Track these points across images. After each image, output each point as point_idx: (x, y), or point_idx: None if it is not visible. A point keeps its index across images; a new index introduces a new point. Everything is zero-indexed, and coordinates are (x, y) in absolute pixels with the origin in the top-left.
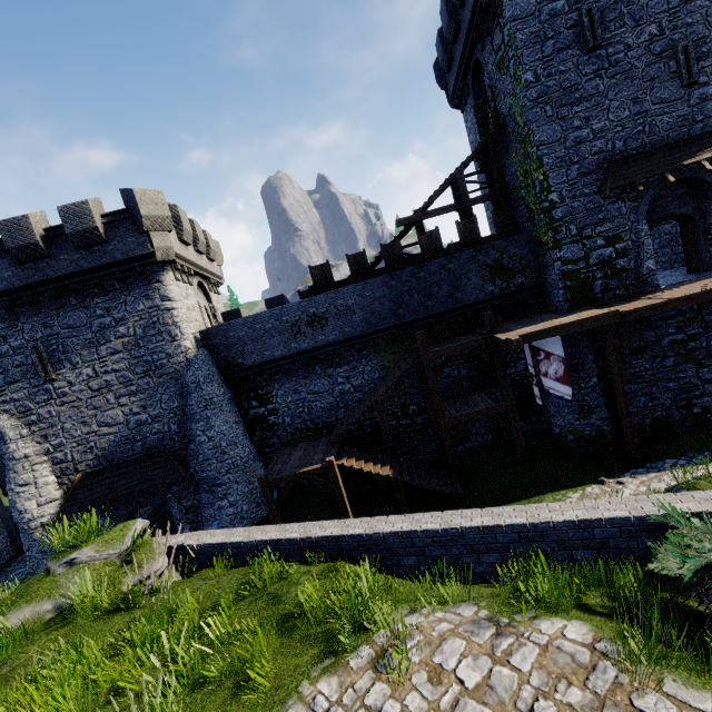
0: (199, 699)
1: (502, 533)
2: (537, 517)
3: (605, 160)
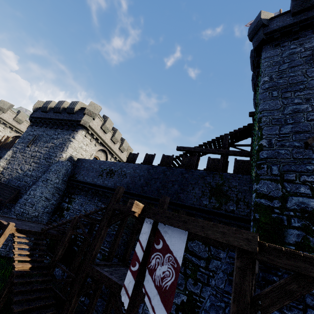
0: None
1: None
2: None
3: None
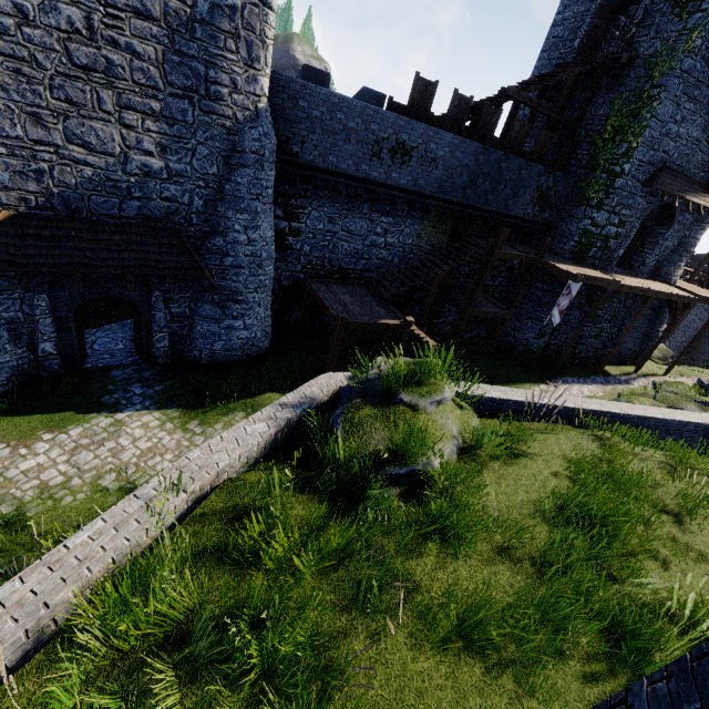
0: (703, 522)
1: (689, 426)
2: (706, 421)
3: (663, 162)
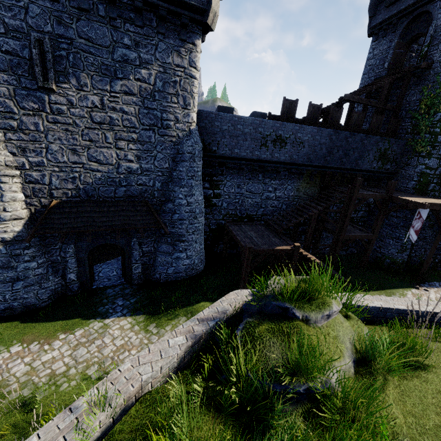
0: None
1: None
2: None
3: None
